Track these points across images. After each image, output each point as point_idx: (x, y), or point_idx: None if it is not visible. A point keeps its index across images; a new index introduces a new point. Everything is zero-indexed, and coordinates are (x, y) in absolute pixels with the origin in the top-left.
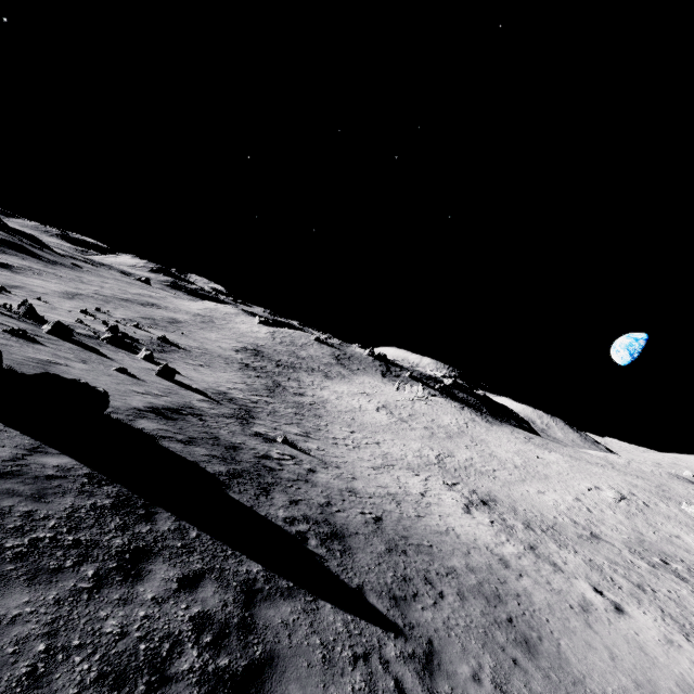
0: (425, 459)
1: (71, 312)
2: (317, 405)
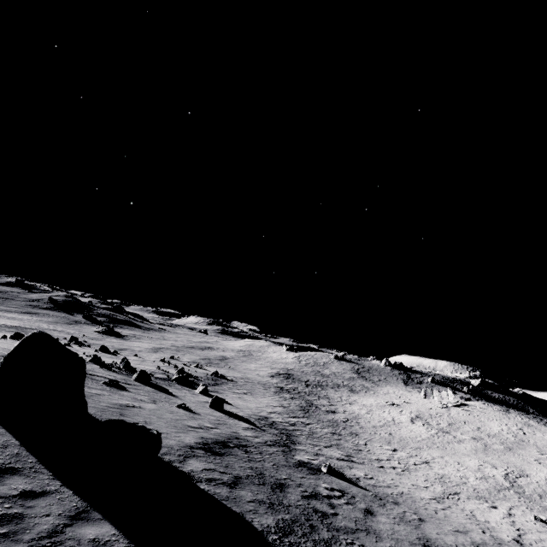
0: (492, 481)
1: (154, 362)
2: (350, 421)
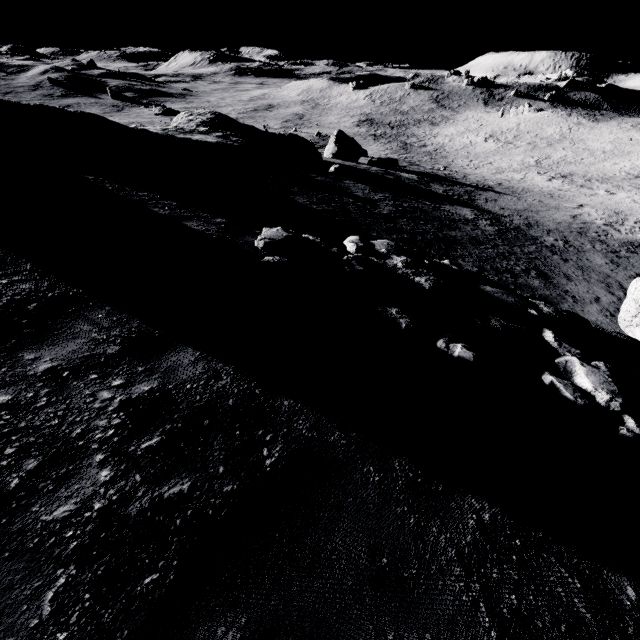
0: (526, 165)
1: None
2: (438, 150)
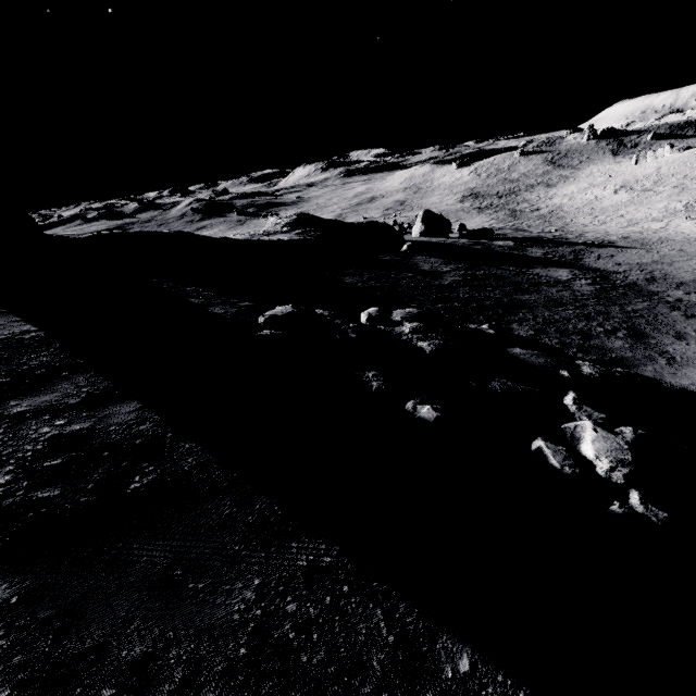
0: (671, 211)
1: None
2: (554, 211)
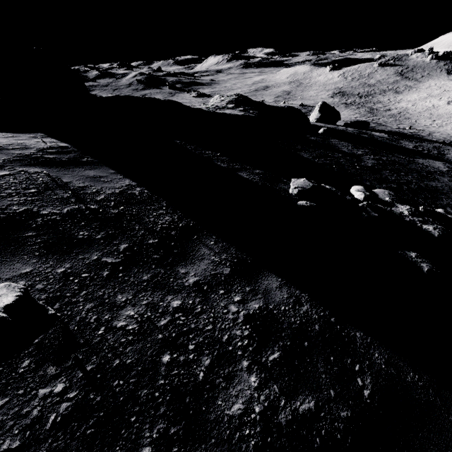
0: None
1: None
2: (402, 113)
